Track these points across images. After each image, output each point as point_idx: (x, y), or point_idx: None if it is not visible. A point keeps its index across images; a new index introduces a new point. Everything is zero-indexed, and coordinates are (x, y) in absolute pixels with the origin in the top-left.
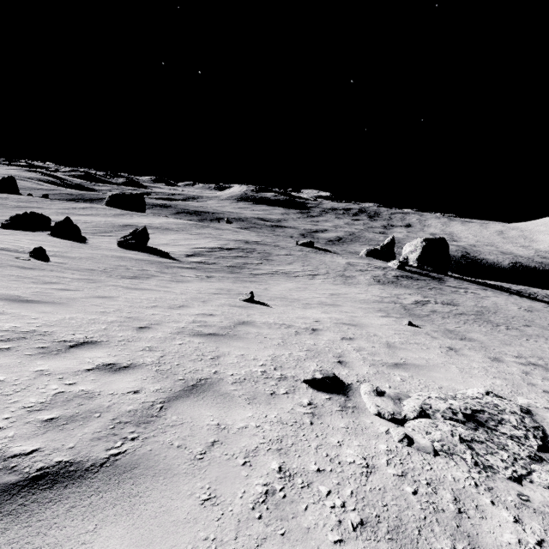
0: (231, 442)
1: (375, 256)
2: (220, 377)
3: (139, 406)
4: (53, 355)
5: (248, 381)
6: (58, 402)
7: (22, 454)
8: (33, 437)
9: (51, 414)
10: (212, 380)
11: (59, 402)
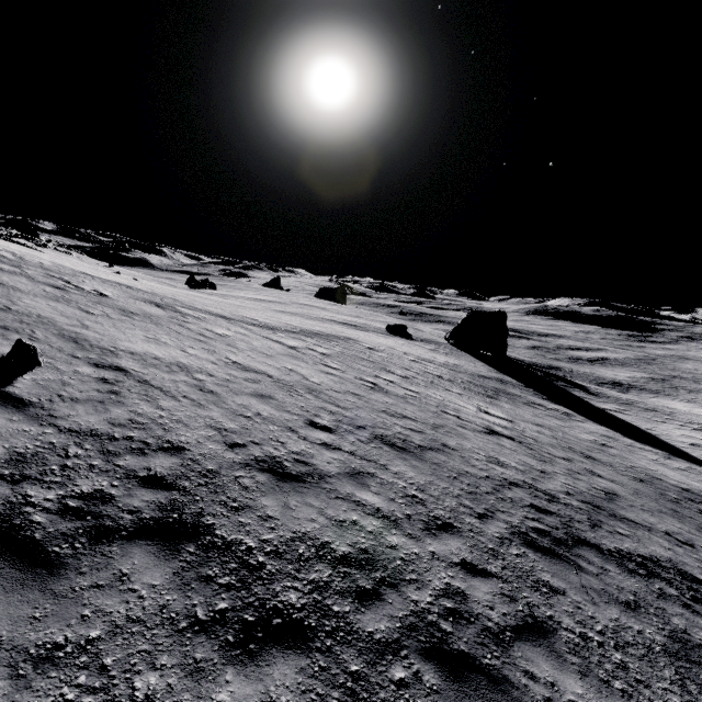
0: None
1: None
2: None
3: None
4: None
5: None
6: None
7: None
8: None
9: None
10: None
11: None
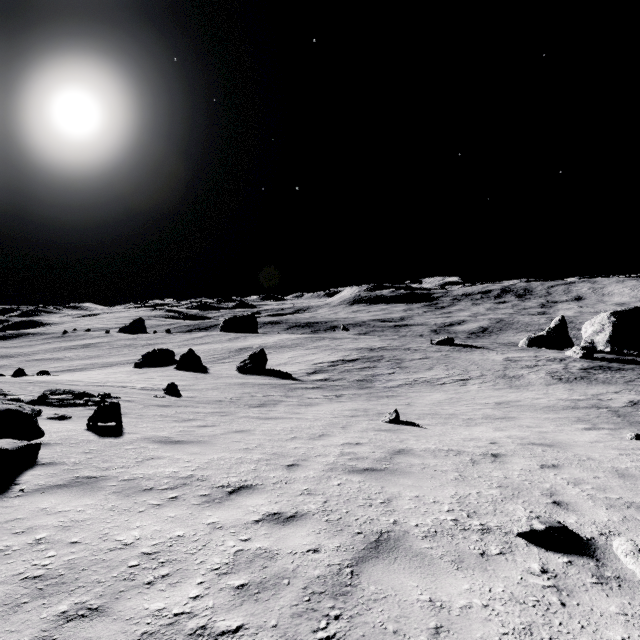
0: (459, 629)
1: (541, 345)
2: (402, 528)
3: (326, 570)
4: (217, 504)
5: (441, 534)
6: (242, 563)
7: (229, 631)
8: (232, 608)
9: (240, 579)
10: (395, 533)
11: (242, 563)
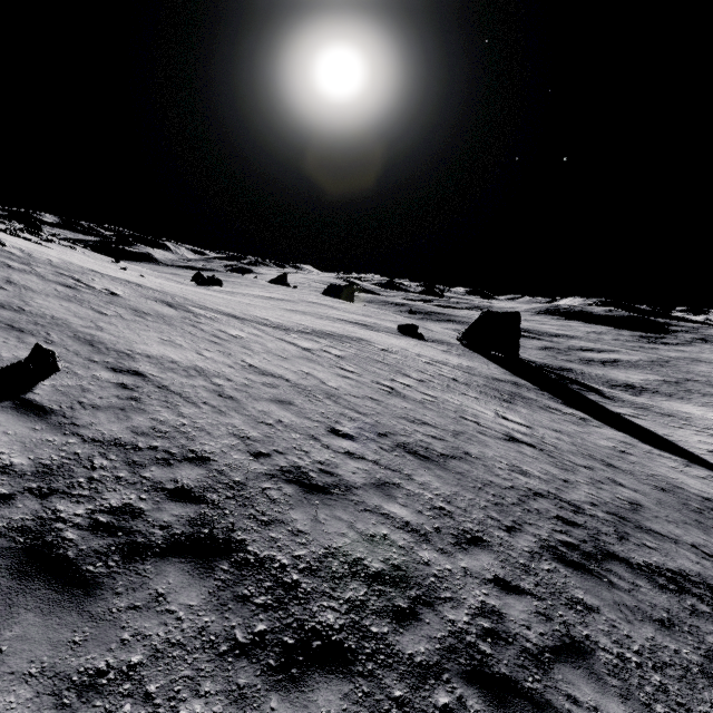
0: None
1: None
2: None
3: None
4: None
5: None
6: None
7: None
8: None
9: None
10: None
11: None
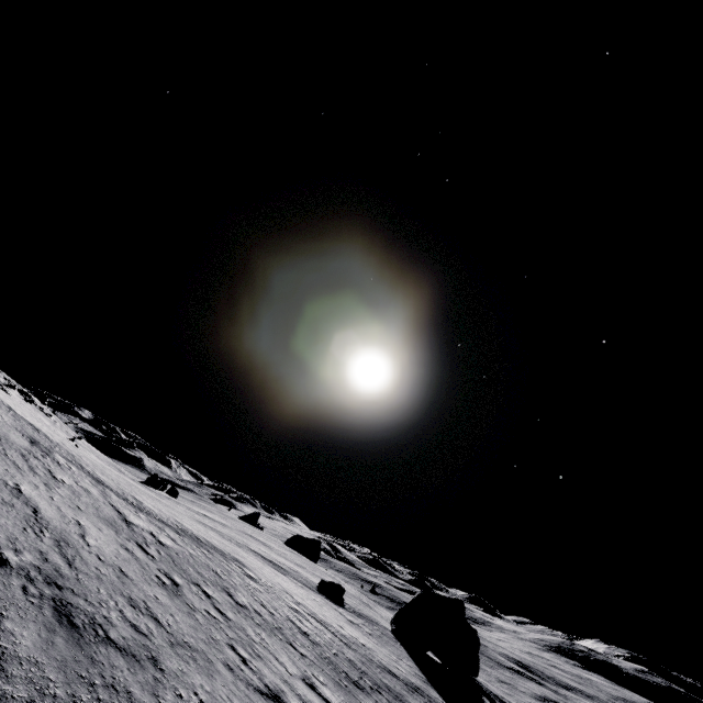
0: None
1: None
2: None
3: None
4: None
5: None
6: None
7: None
8: None
9: None
10: None
11: None
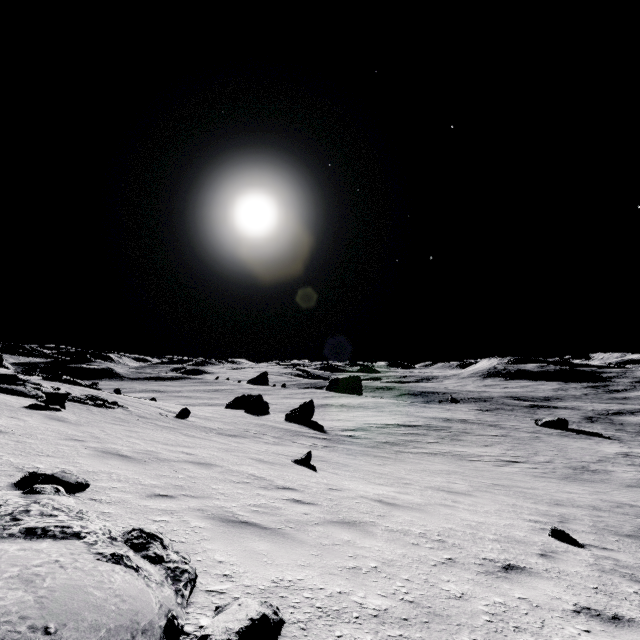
0: None
1: None
2: None
3: None
4: None
5: None
6: None
7: None
8: None
9: None
10: None
11: None
